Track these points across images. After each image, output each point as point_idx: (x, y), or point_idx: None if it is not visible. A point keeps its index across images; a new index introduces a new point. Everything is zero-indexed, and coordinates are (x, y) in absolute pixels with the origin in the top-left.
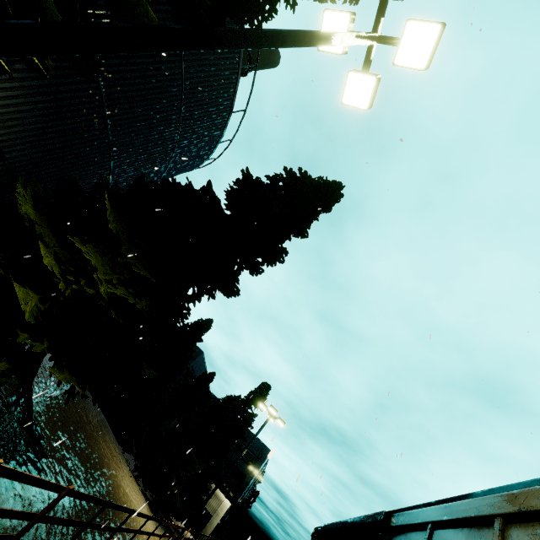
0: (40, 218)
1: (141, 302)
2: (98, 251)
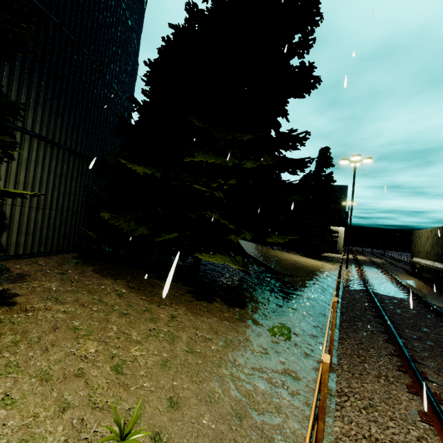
0: (148, 168)
1: (265, 159)
2: (202, 153)
